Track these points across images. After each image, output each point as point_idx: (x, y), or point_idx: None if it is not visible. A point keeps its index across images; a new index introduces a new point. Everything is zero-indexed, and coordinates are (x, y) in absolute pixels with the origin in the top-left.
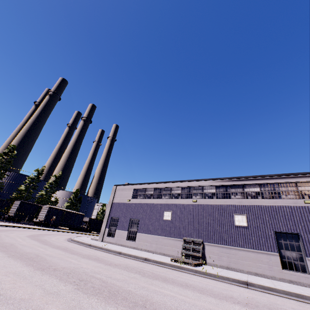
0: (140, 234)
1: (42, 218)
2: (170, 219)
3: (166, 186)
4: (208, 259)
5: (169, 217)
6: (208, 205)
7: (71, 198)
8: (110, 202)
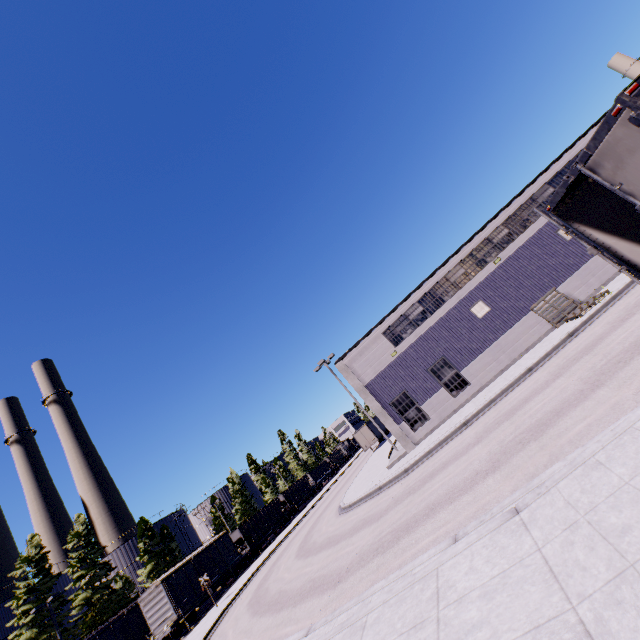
0: (467, 368)
1: (169, 619)
2: (488, 309)
3: (436, 282)
4: (578, 298)
5: (485, 309)
6: (517, 251)
7: (145, 549)
8: (361, 389)
